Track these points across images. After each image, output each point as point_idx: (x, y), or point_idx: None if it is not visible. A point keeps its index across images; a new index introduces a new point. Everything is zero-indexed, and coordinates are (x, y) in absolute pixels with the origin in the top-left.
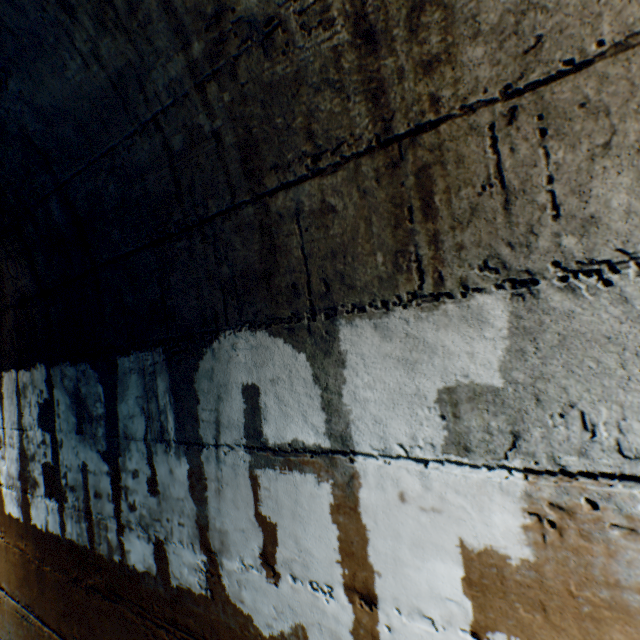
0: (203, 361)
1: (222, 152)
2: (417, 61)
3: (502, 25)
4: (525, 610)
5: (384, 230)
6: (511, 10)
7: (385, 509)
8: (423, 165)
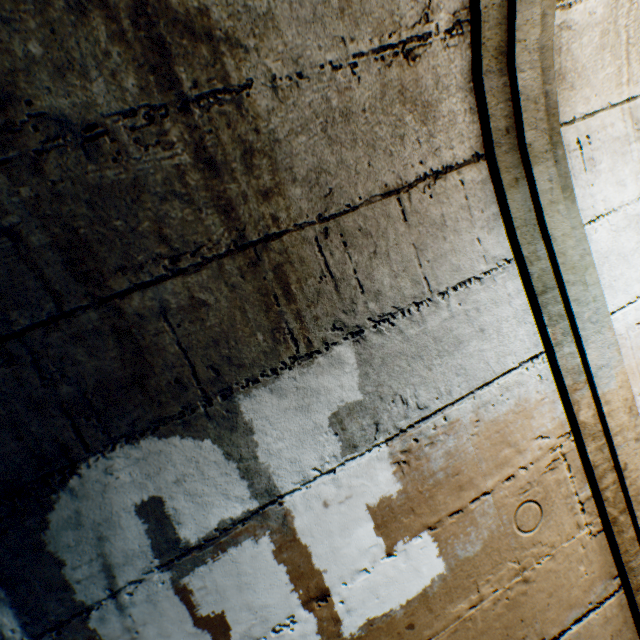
0: (56, 511)
1: (27, 253)
2: (257, 190)
3: (309, 178)
4: (406, 518)
5: (259, 314)
6: (312, 170)
7: (317, 521)
8: (277, 264)
